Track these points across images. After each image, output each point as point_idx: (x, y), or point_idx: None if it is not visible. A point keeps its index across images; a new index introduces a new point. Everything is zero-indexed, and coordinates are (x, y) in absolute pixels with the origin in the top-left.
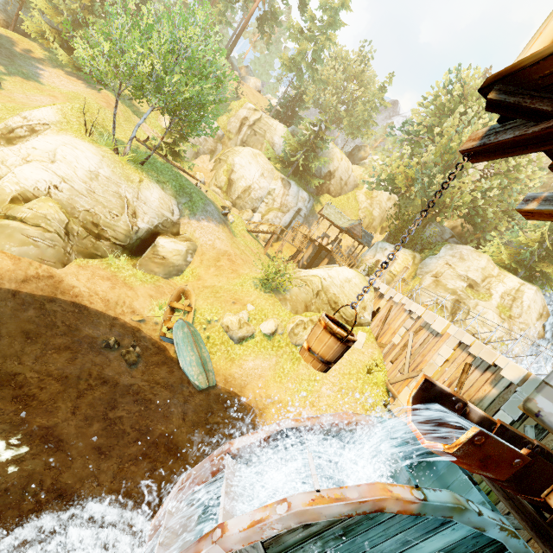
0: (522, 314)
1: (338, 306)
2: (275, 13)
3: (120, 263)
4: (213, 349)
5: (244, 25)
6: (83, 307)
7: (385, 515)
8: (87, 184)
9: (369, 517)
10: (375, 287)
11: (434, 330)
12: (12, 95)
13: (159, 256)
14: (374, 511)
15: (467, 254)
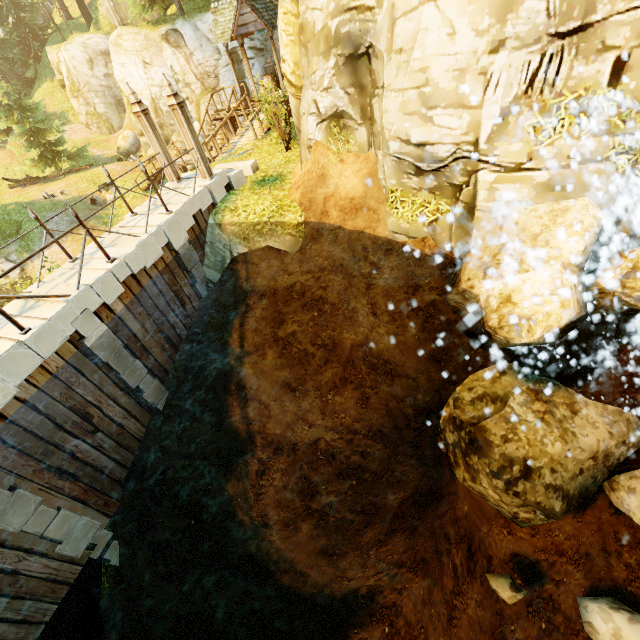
0: None
1: None
2: None
3: None
4: None
5: None
6: None
7: None
8: None
9: None
10: None
11: None
12: None
13: None
14: None
15: None
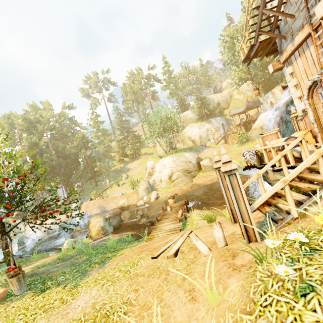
0: None
1: None
2: (153, 92)
3: (201, 174)
4: None
5: (150, 104)
6: (207, 185)
7: (292, 101)
8: (175, 164)
9: (290, 103)
10: None
11: None
12: (132, 175)
13: (205, 166)
14: (289, 101)
15: None
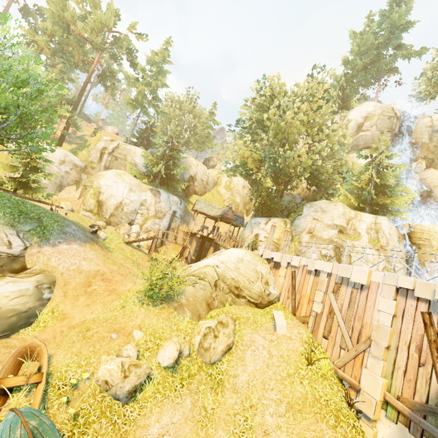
0: (388, 242)
1: (241, 290)
2: (112, 72)
3: None
4: (86, 435)
5: (86, 81)
6: None
7: None
8: None
9: None
10: (267, 258)
11: (355, 283)
12: None
13: None
14: None
15: (325, 206)
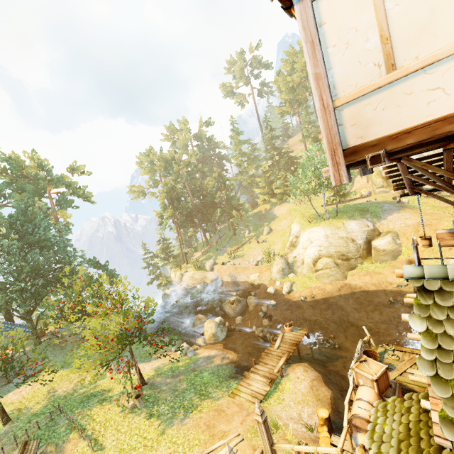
0: None
1: None
2: None
3: (365, 265)
4: None
5: None
6: (366, 291)
7: None
8: (327, 242)
9: None
10: None
11: None
12: (276, 229)
13: (380, 251)
14: None
15: None
